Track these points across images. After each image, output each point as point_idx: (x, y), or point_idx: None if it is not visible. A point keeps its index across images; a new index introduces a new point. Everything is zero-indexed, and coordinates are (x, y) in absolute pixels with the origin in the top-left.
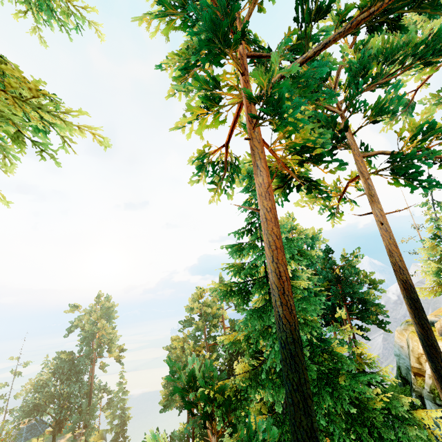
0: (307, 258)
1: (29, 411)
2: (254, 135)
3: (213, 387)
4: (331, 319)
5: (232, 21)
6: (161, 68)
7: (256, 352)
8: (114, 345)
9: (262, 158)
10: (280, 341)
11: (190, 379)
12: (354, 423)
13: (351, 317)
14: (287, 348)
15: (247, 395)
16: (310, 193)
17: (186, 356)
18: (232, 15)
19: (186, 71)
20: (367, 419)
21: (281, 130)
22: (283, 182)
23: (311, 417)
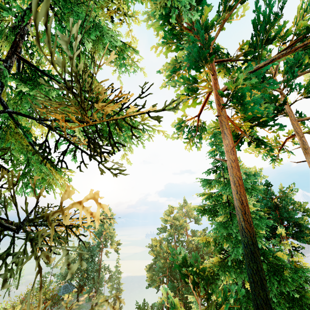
0: (257, 191)
1: (64, 276)
2: (222, 113)
3: (198, 268)
4: (270, 236)
5: (208, 46)
6: (158, 71)
7: (222, 250)
8: (114, 240)
9: (228, 128)
10: (243, 243)
11: (184, 261)
12: (294, 306)
13: (288, 236)
14: (248, 247)
15: (218, 276)
16: (257, 147)
17: (163, 252)
18: (208, 43)
19: (174, 72)
20: (304, 304)
21: (241, 112)
22: (236, 138)
23: (265, 291)
